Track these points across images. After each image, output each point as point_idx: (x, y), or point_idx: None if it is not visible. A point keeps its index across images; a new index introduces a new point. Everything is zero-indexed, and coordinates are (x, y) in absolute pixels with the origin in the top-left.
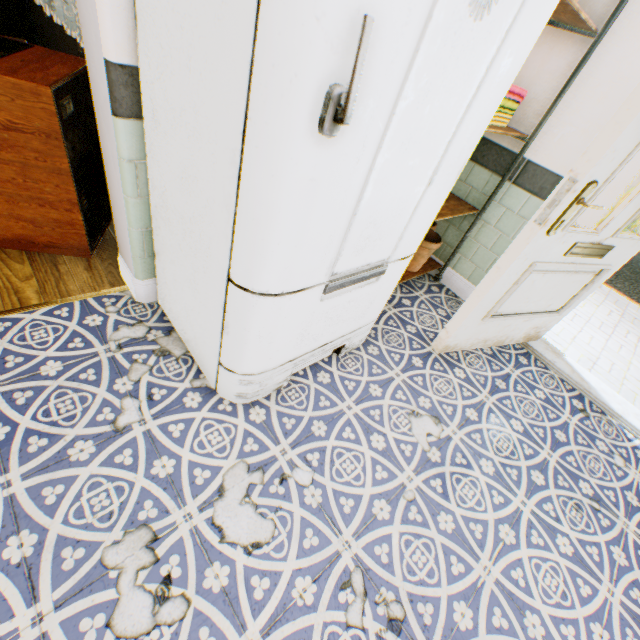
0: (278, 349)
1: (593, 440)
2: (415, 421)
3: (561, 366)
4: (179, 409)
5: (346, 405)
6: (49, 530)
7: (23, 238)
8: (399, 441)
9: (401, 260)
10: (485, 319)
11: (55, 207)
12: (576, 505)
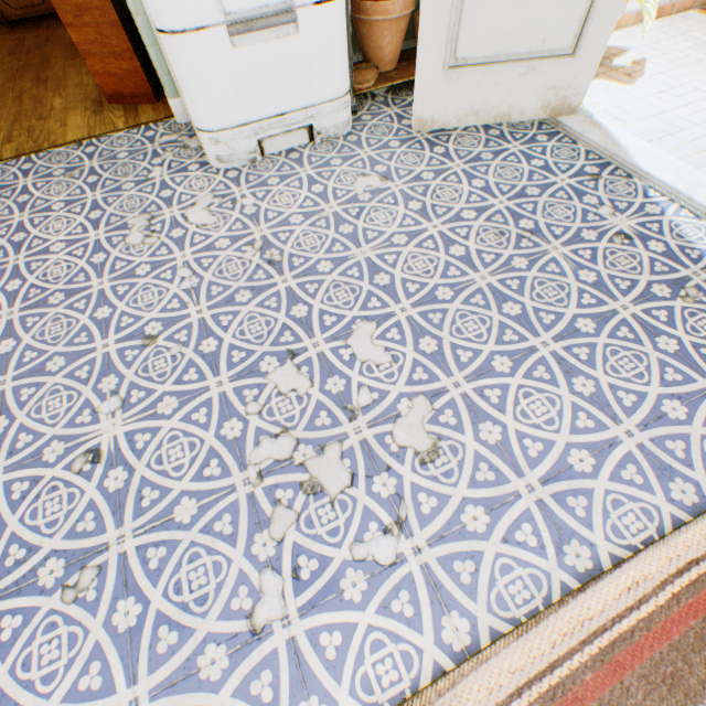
0: (221, 103)
1: (581, 196)
2: (361, 180)
3: (591, 136)
4: (184, 172)
5: (303, 171)
6: (108, 212)
7: (118, 94)
8: (337, 190)
9: (316, 7)
10: (444, 71)
11: (124, 59)
12: (500, 233)
